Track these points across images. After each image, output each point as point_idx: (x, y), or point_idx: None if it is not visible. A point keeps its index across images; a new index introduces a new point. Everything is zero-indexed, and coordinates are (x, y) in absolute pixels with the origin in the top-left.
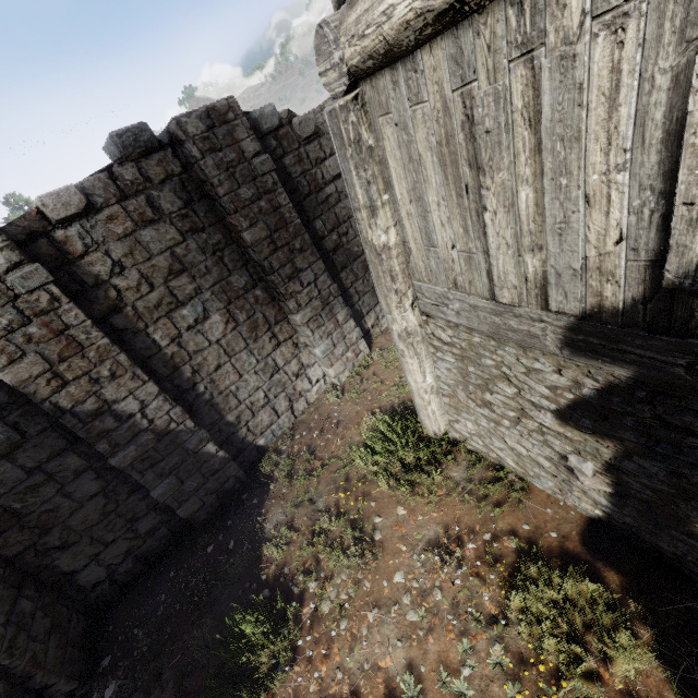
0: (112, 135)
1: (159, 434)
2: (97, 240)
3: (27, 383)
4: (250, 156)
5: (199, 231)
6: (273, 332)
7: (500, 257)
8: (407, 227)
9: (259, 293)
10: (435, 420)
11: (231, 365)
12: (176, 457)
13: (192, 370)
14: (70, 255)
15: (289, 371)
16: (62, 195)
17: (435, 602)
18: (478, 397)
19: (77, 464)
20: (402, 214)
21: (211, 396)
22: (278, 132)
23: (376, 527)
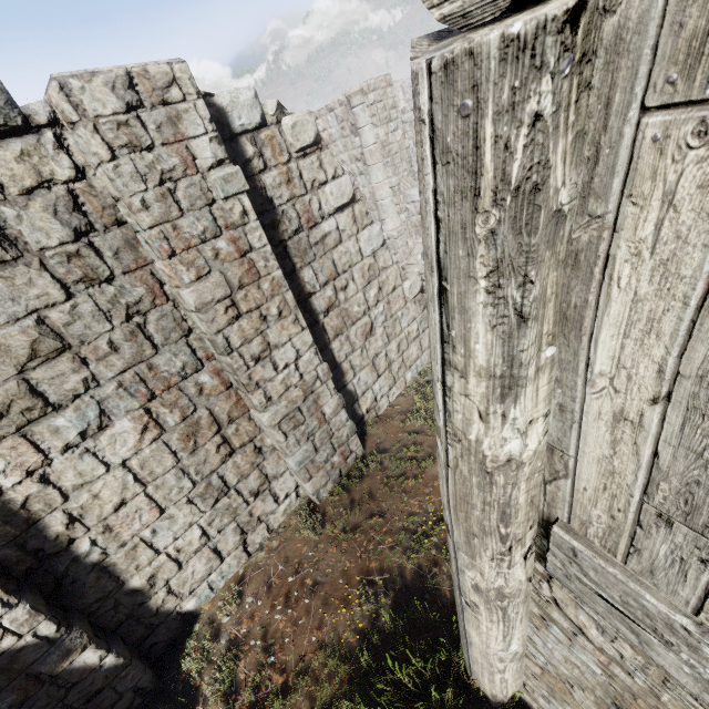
0: None
1: None
2: None
3: None
4: (206, 165)
5: (100, 282)
6: (223, 435)
7: None
8: (592, 435)
9: (205, 379)
10: (503, 687)
11: (146, 498)
12: (10, 696)
13: (67, 518)
14: None
15: (245, 489)
16: None
17: None
18: None
19: None
20: (593, 405)
21: (102, 554)
22: (259, 133)
23: None
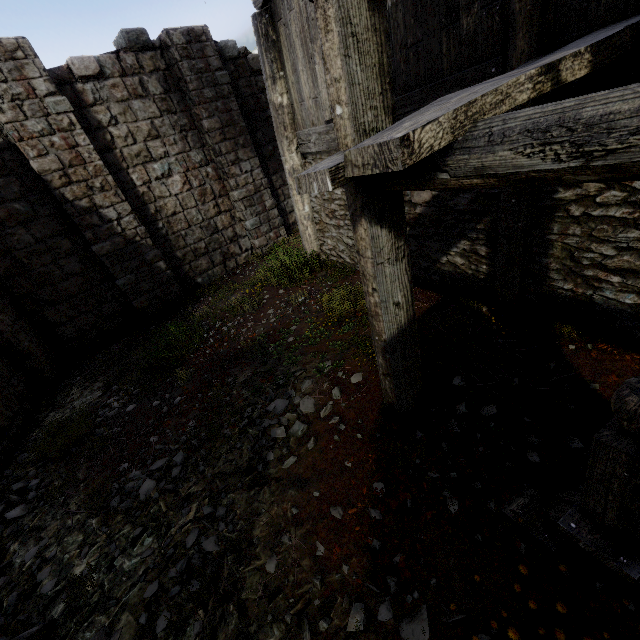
0: (123, 31)
1: (128, 241)
2: (103, 98)
3: (47, 173)
4: (214, 69)
5: (172, 113)
6: (217, 202)
7: (323, 91)
8: (292, 93)
9: (209, 170)
10: (311, 243)
11: (184, 216)
12: (137, 262)
13: (155, 209)
14: (84, 102)
15: (226, 235)
16: (85, 61)
17: (287, 314)
18: (329, 211)
19: (69, 247)
20: (290, 84)
21: (166, 233)
22: (236, 61)
23: (265, 299)
